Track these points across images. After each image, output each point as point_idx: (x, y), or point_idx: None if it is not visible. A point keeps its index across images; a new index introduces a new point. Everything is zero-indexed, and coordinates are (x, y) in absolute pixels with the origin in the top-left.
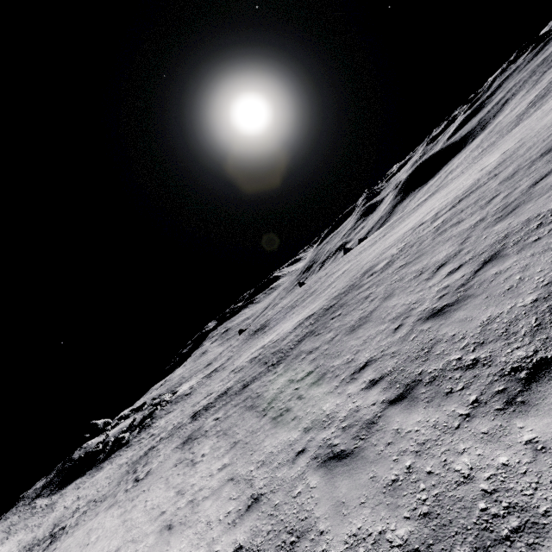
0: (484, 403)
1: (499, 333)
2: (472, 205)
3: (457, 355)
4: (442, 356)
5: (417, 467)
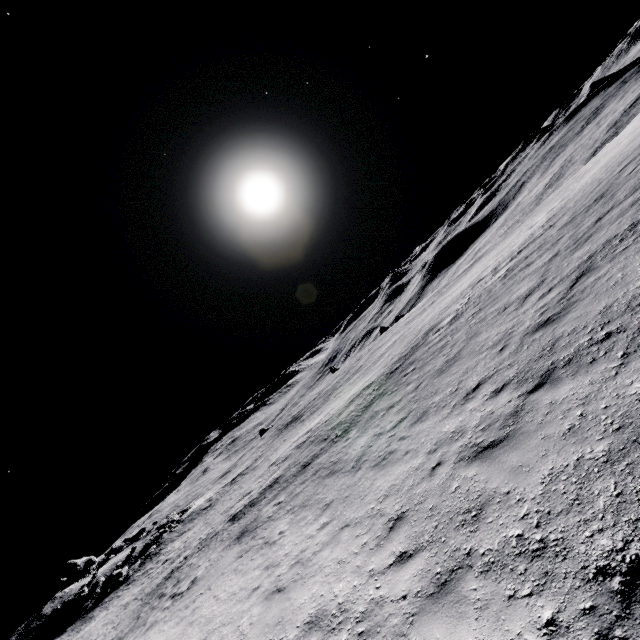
0: (633, 352)
1: (622, 310)
2: (536, 251)
3: (586, 338)
4: (569, 345)
5: (590, 410)
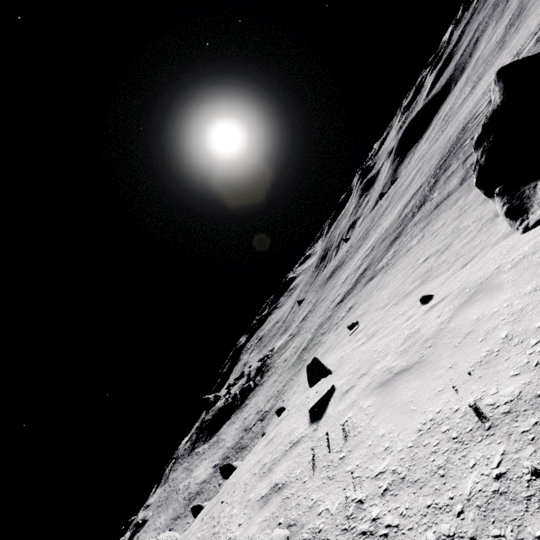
0: None
1: None
2: None
3: None
4: None
5: None
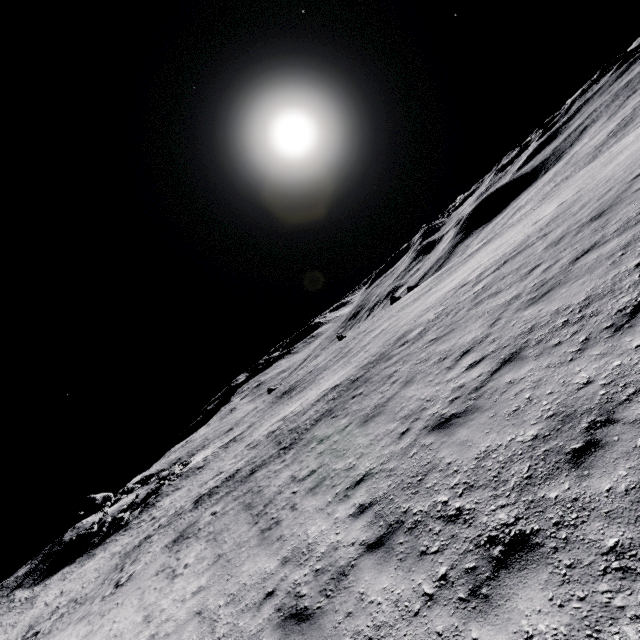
0: (451, 583)
1: (491, 476)
2: (514, 272)
3: (445, 496)
4: (431, 492)
5: None
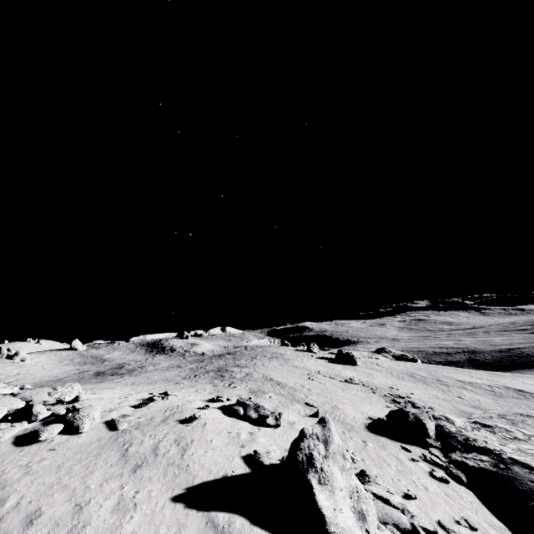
0: None
1: None
2: None
3: None
4: None
5: None
